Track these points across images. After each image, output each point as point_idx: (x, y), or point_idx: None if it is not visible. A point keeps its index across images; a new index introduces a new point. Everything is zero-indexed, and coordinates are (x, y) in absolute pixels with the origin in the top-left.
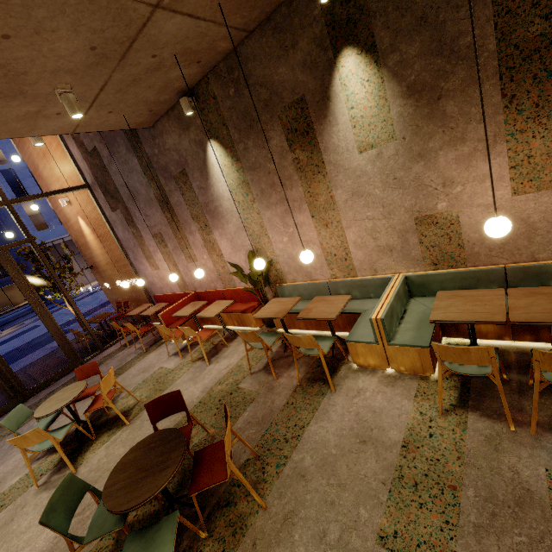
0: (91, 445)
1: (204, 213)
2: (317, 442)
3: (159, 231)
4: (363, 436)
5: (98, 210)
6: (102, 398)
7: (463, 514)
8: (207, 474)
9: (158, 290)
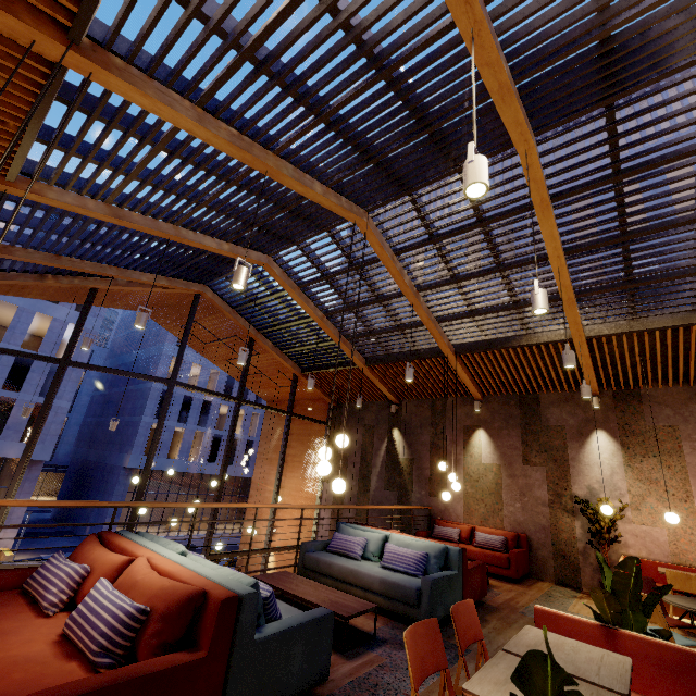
0: None
1: None
2: None
3: None
4: None
5: None
6: None
7: None
8: None
9: None
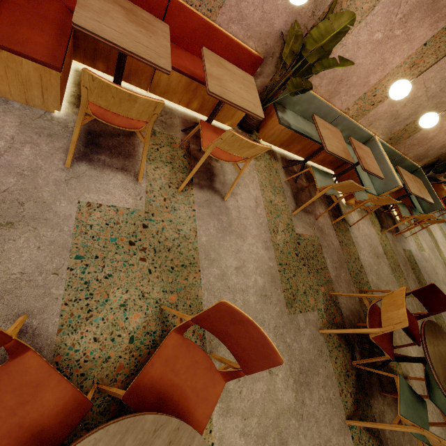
0: None
1: None
2: (369, 265)
3: None
4: (376, 254)
5: None
6: (181, 383)
7: (404, 274)
8: (414, 328)
9: None
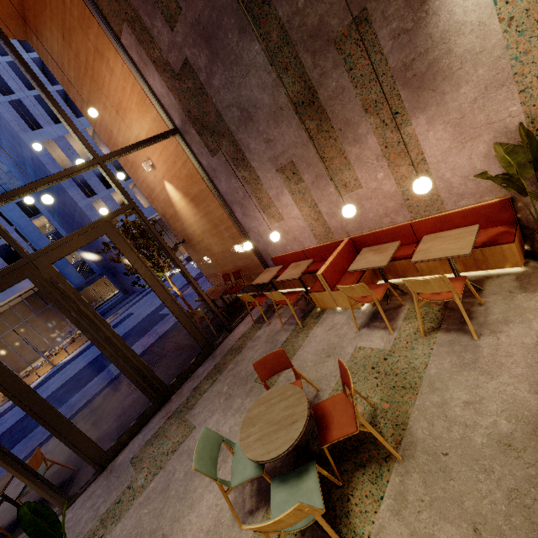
0: (348, 500)
1: (397, 88)
2: None
3: (290, 159)
4: None
5: (192, 161)
6: (334, 414)
7: None
8: None
9: (278, 249)
